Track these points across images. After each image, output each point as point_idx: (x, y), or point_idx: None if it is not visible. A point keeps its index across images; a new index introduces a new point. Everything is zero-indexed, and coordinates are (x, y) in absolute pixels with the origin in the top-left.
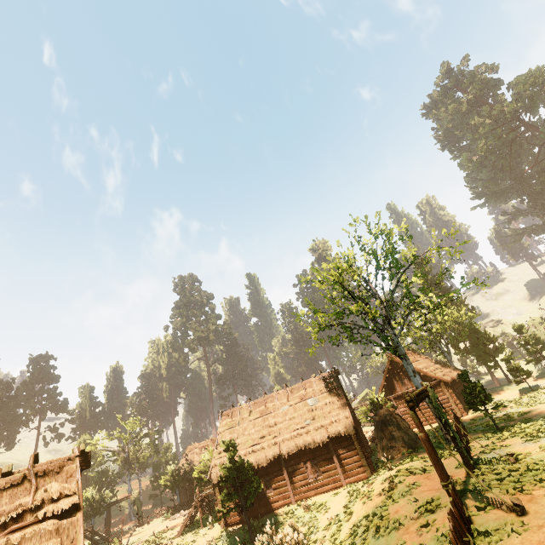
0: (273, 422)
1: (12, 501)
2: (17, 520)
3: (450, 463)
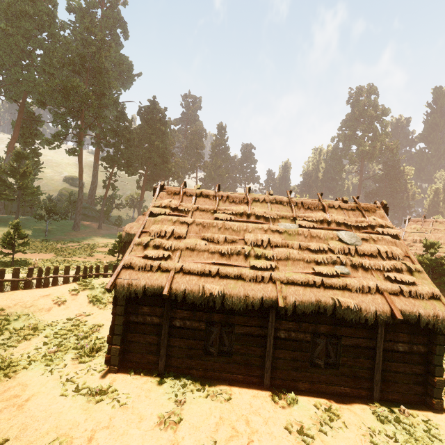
0: None
1: (355, 217)
2: (364, 228)
3: None
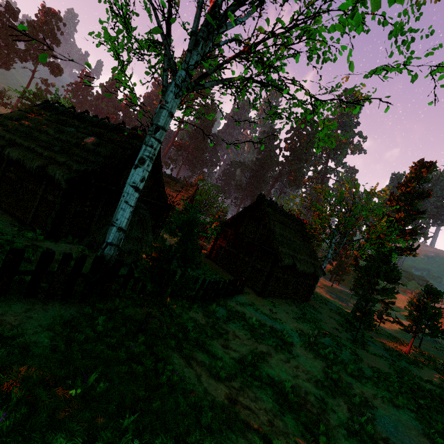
0: (45, 130)
1: None
2: None
3: None
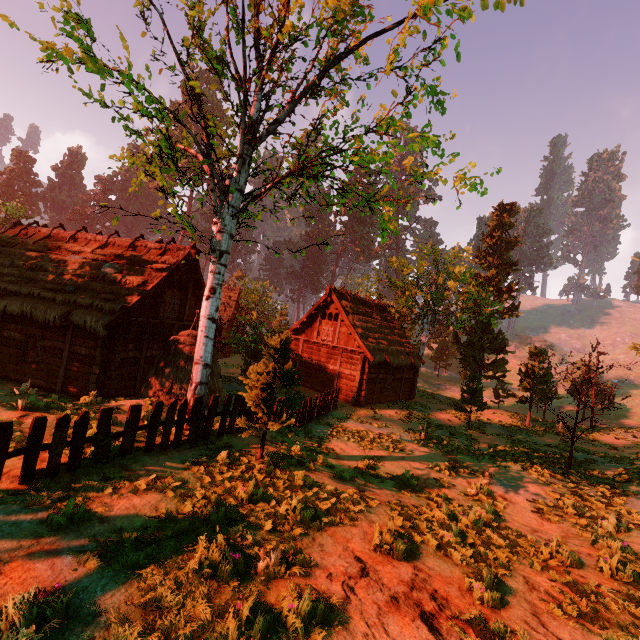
0: (40, 265)
1: None
2: None
3: (5, 467)
